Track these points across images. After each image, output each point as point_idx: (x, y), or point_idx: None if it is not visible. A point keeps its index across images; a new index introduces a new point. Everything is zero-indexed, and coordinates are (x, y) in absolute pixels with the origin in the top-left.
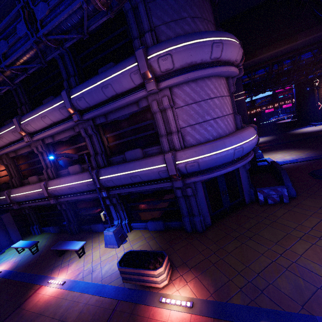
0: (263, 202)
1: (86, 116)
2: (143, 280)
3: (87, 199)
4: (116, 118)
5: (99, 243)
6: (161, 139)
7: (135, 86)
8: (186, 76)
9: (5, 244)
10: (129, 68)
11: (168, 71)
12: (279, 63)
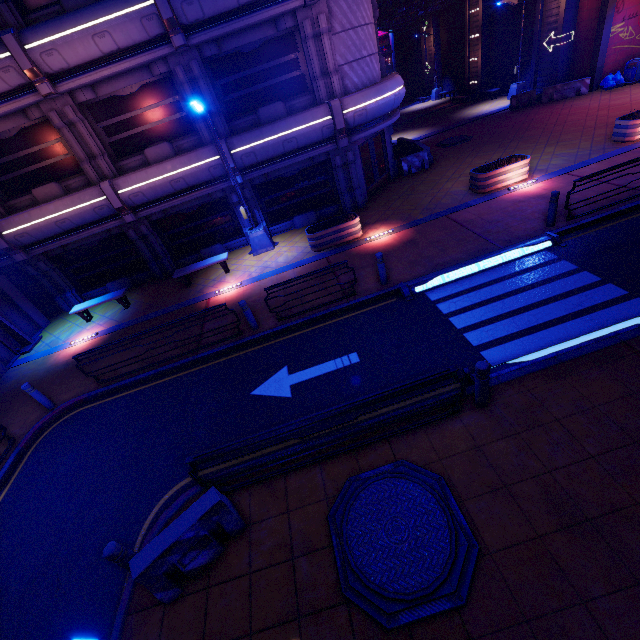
0: (407, 172)
1: (195, 39)
2: (340, 238)
3: (187, 209)
4: (239, 48)
5: (238, 259)
6: (317, 83)
7: None
8: None
9: (29, 330)
10: None
11: None
12: None
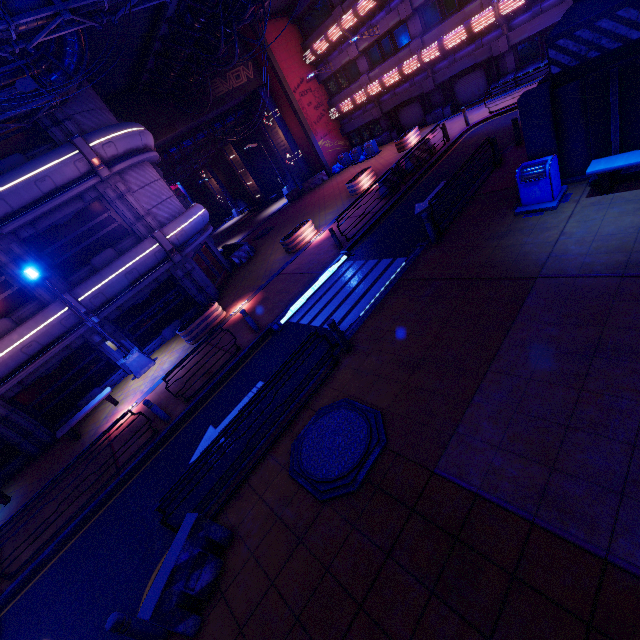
0: (240, 263)
1: (10, 227)
2: (210, 323)
3: (47, 371)
4: (54, 223)
5: (123, 389)
6: (135, 226)
7: (80, 176)
8: (133, 161)
9: None
10: (70, 156)
11: (114, 157)
12: (167, 152)
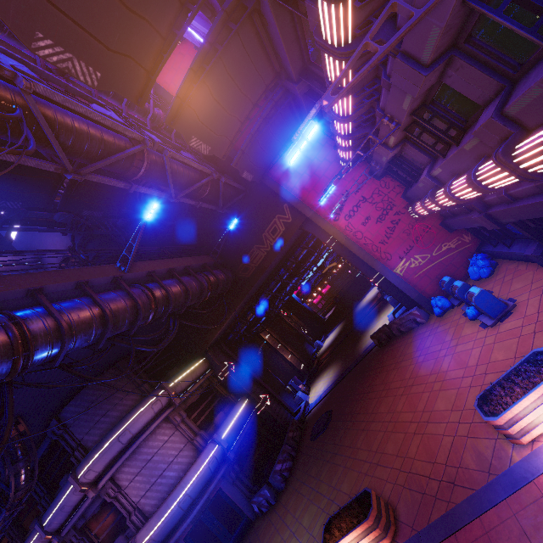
0: (260, 512)
1: (63, 533)
2: None
3: None
4: (92, 513)
5: None
6: (126, 523)
7: (85, 494)
8: (113, 470)
9: None
10: (71, 489)
11: (98, 475)
12: (251, 308)
